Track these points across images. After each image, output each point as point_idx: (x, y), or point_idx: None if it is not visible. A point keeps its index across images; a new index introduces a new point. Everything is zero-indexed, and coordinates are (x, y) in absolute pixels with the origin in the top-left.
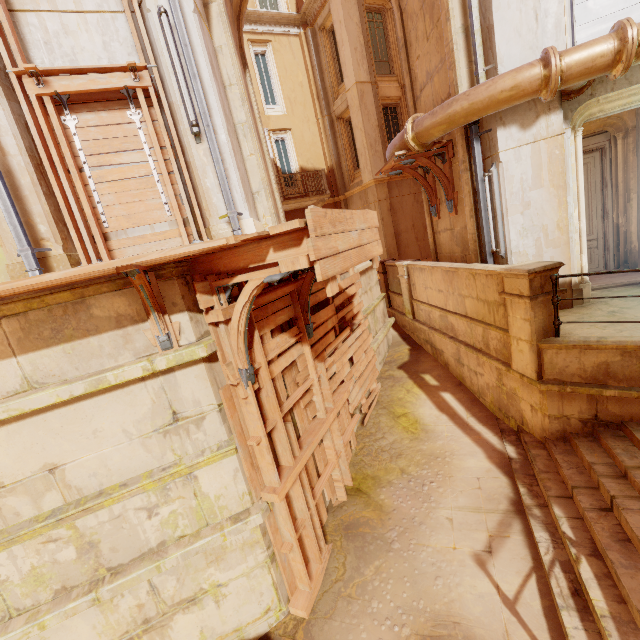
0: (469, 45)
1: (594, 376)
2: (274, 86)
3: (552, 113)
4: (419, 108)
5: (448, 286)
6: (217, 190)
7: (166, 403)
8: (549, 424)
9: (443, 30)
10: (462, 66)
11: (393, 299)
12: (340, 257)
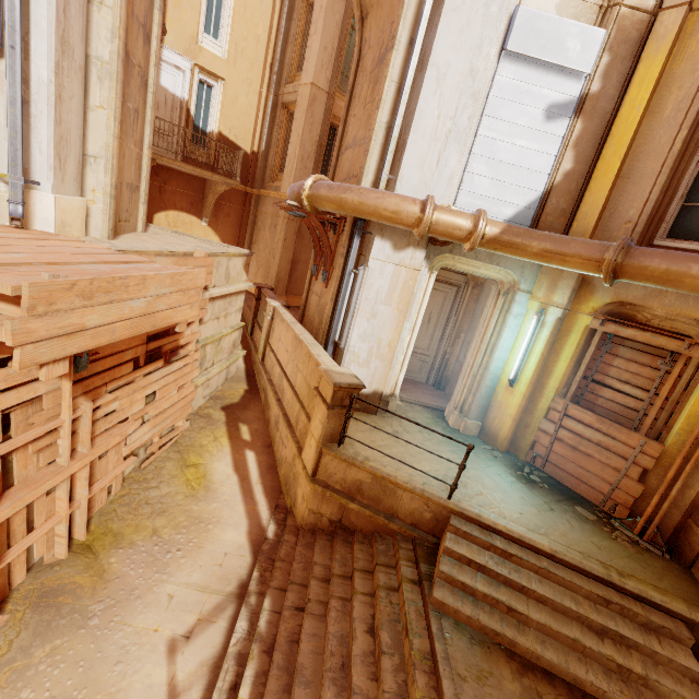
0: (387, 144)
1: (350, 488)
2: (224, 16)
3: (419, 249)
4: (340, 163)
5: (293, 351)
6: (6, 135)
7: None
8: (307, 516)
9: (372, 113)
10: (374, 159)
11: (256, 330)
12: (86, 334)
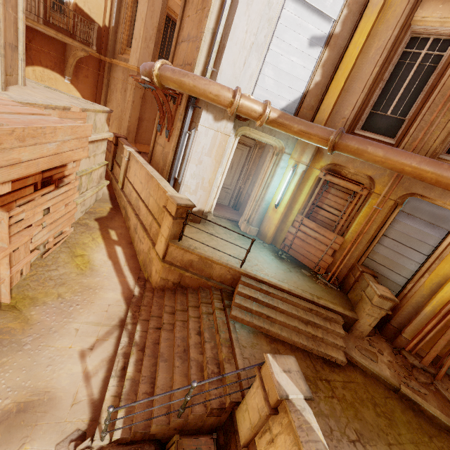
0: (212, 45)
1: (186, 265)
2: None
3: (230, 122)
4: (177, 51)
5: (146, 183)
6: None
7: None
8: (159, 281)
9: (203, 19)
10: (203, 54)
11: (115, 167)
12: (22, 165)
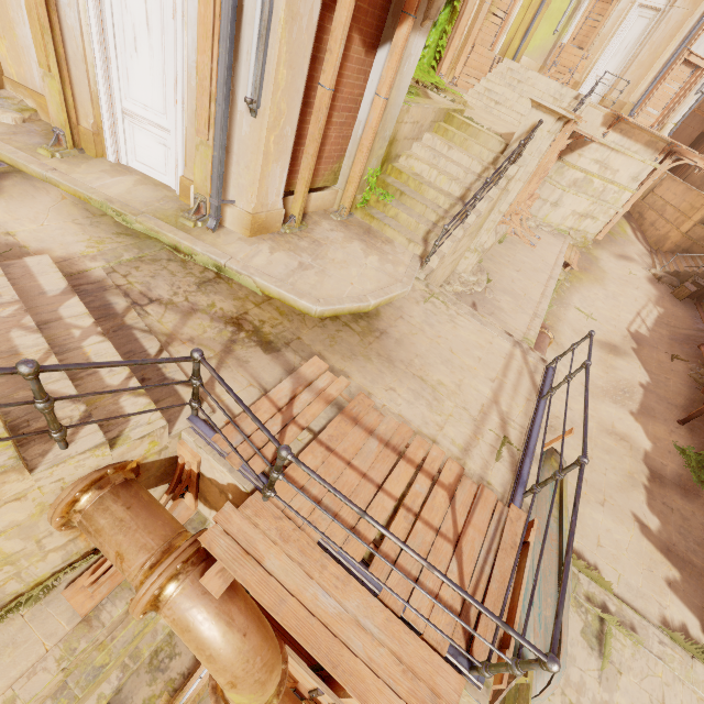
0: None
1: (699, 239)
2: None
3: None
4: None
5: (681, 194)
6: (680, 113)
7: (639, 173)
8: (673, 247)
9: None
10: None
11: None
12: None
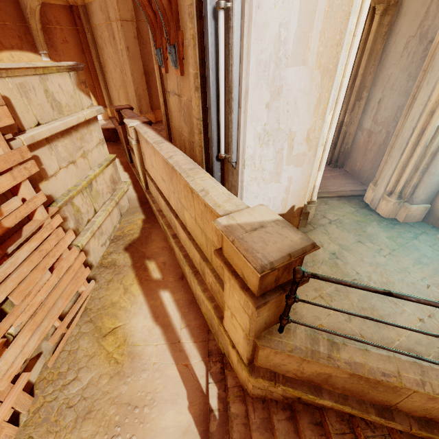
0: None
1: (311, 378)
2: None
3: None
4: None
5: (169, 181)
6: None
7: None
8: (252, 389)
9: None
10: None
11: (133, 156)
12: None
